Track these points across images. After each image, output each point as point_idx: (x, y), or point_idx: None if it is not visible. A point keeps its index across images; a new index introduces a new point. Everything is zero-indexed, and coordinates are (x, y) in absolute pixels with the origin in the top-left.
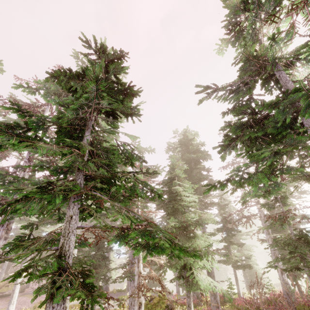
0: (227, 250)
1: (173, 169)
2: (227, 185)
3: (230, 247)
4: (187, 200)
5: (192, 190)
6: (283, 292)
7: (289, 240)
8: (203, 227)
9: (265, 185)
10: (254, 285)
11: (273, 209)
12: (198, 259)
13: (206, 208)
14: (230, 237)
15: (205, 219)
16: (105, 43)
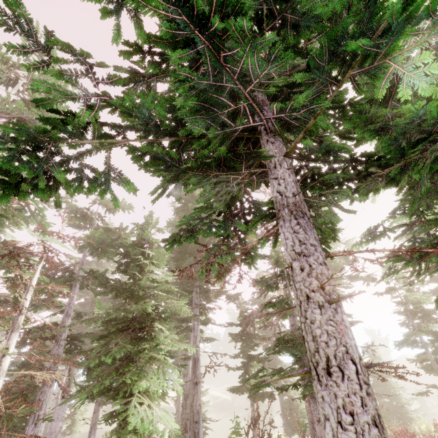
0: (245, 370)
1: (144, 232)
2: (52, 191)
3: (249, 365)
4: (156, 280)
5: (164, 262)
6: (310, 434)
7: (290, 337)
8: (194, 329)
9: (241, 242)
10: (295, 429)
11: (276, 289)
12: (149, 378)
13: (206, 299)
14: (250, 348)
15: (170, 308)
16: (38, 30)
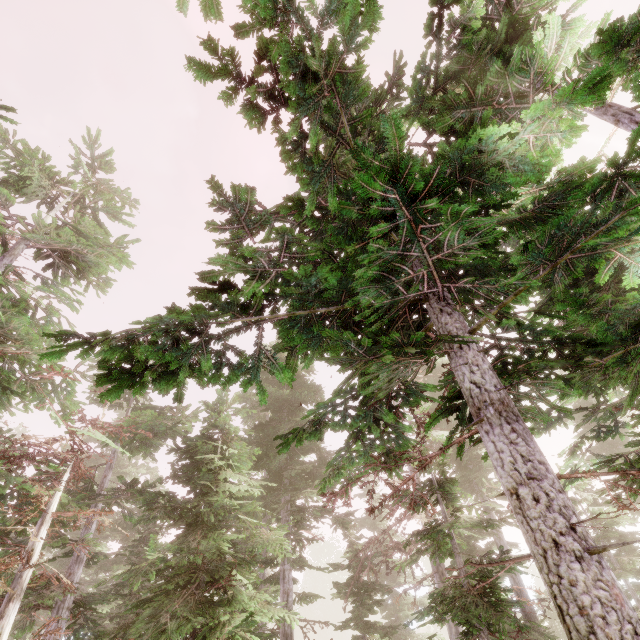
0: None
1: (217, 414)
2: (181, 381)
3: None
4: (234, 494)
5: (249, 464)
6: None
7: (455, 591)
8: (285, 578)
9: (382, 437)
10: None
11: (424, 508)
12: None
13: (301, 523)
14: (367, 610)
15: (262, 543)
16: (98, 139)
